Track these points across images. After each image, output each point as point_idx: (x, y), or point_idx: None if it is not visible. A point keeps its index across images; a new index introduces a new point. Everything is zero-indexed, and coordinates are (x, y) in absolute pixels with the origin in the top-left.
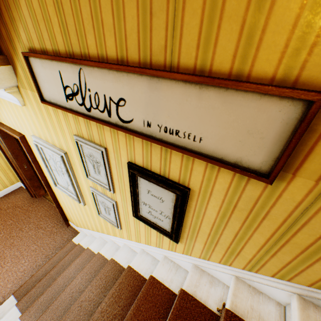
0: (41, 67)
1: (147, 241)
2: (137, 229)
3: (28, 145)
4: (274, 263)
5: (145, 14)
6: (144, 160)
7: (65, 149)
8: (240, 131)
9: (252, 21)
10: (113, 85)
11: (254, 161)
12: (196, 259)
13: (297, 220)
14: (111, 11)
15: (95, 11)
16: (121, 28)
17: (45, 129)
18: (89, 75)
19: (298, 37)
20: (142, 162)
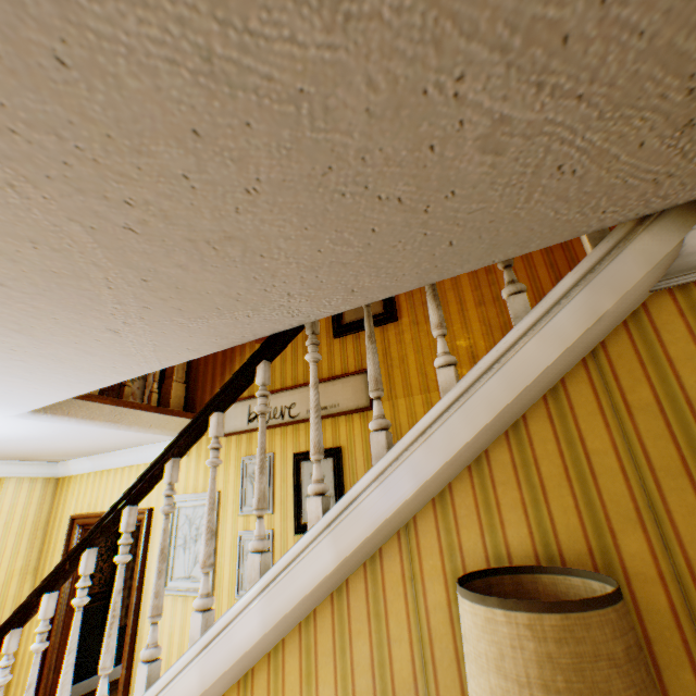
0: (234, 408)
1: None
2: None
3: (151, 522)
4: None
5: (307, 366)
6: (307, 444)
7: (221, 487)
8: (353, 392)
9: (344, 359)
10: (288, 398)
11: (363, 403)
12: None
13: (397, 427)
14: (291, 369)
15: (283, 371)
16: (296, 373)
17: (202, 473)
18: (273, 399)
19: (357, 359)
20: (306, 446)
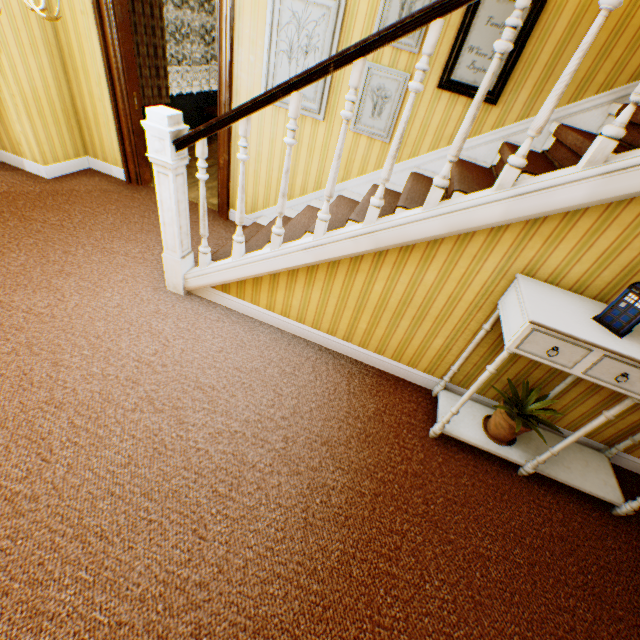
0: None
1: (434, 142)
2: (426, 123)
3: (234, 4)
4: (604, 70)
5: None
6: None
7: None
8: None
9: None
10: None
11: None
12: (509, 128)
13: None
14: None
15: None
16: None
17: None
18: None
19: None
20: None
